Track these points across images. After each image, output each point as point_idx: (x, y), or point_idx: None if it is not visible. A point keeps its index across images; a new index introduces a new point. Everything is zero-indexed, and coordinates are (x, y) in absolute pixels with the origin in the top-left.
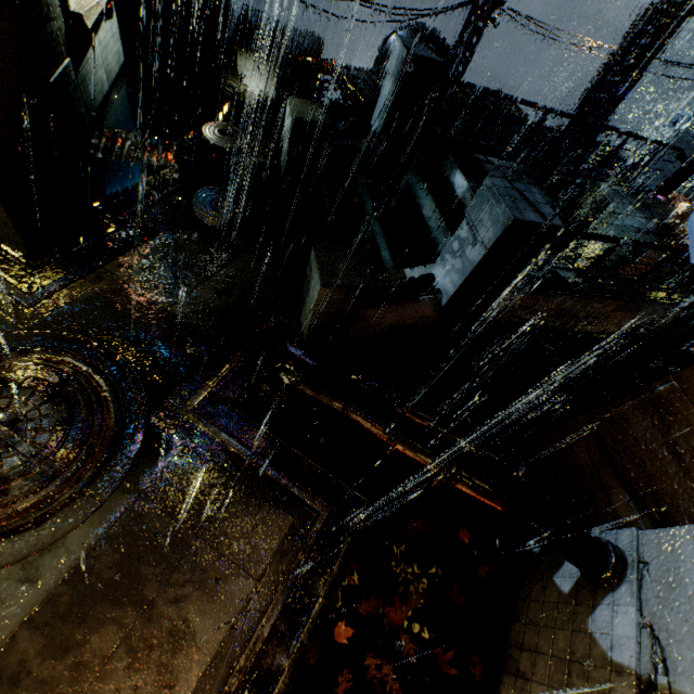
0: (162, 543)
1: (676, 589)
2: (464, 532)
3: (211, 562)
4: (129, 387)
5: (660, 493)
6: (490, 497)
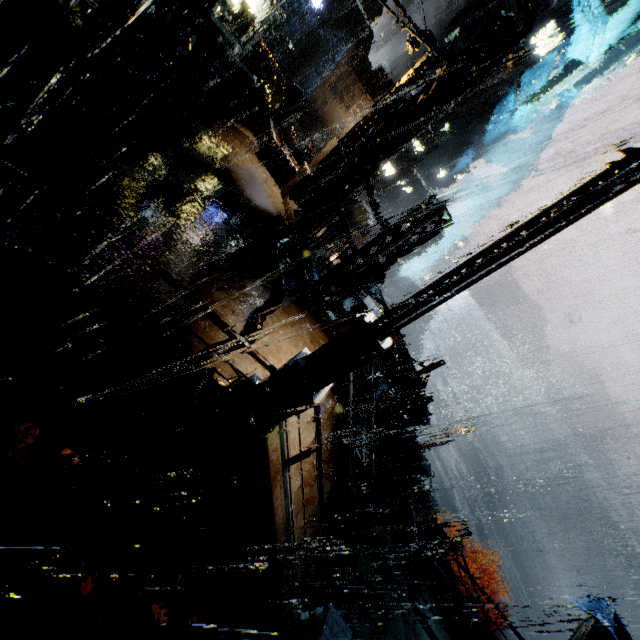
0: None
1: None
2: None
3: None
4: None
5: None
6: None
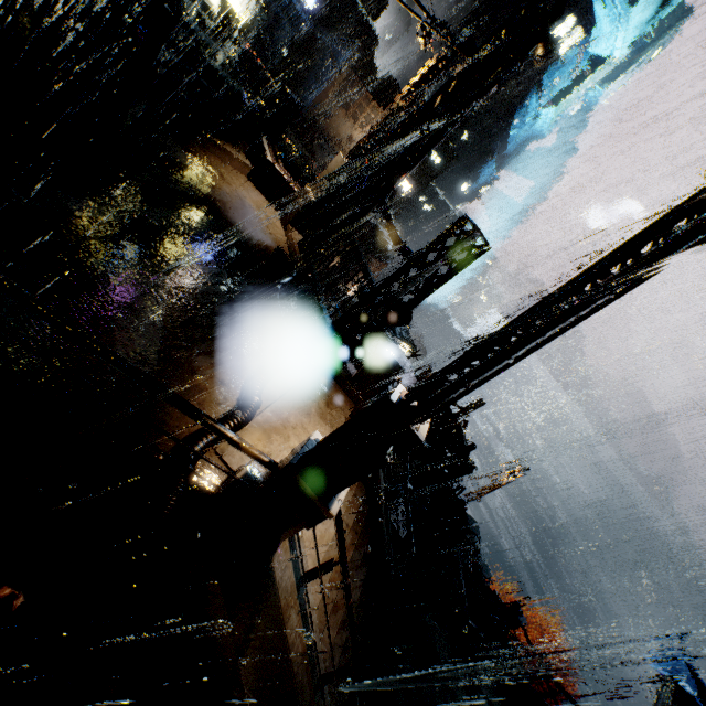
0: None
1: None
2: None
3: None
4: None
5: None
6: None
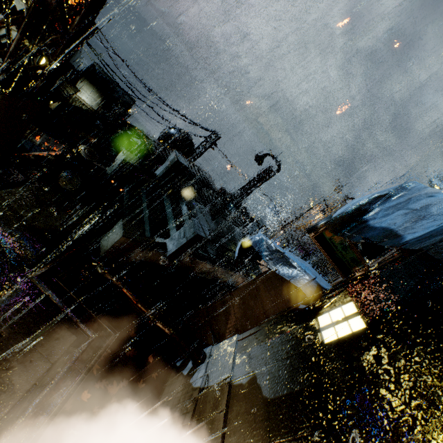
0: (4, 340)
1: (216, 359)
2: (151, 357)
3: (30, 352)
4: (1, 258)
5: (220, 332)
6: (168, 328)
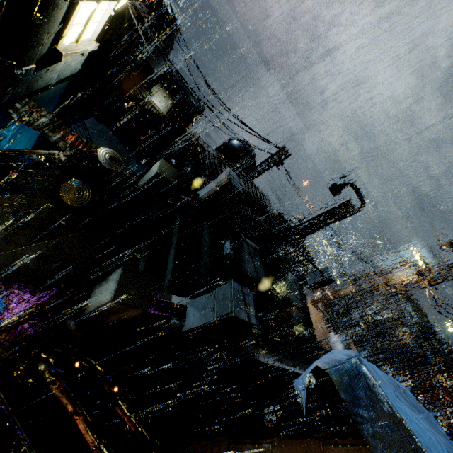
0: None
1: None
2: None
3: None
4: None
5: None
6: None
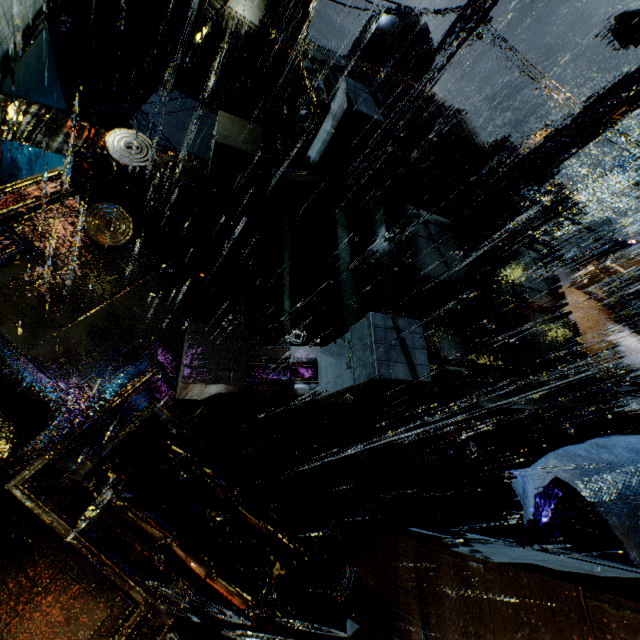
0: None
1: None
2: None
3: None
4: None
5: None
6: None
